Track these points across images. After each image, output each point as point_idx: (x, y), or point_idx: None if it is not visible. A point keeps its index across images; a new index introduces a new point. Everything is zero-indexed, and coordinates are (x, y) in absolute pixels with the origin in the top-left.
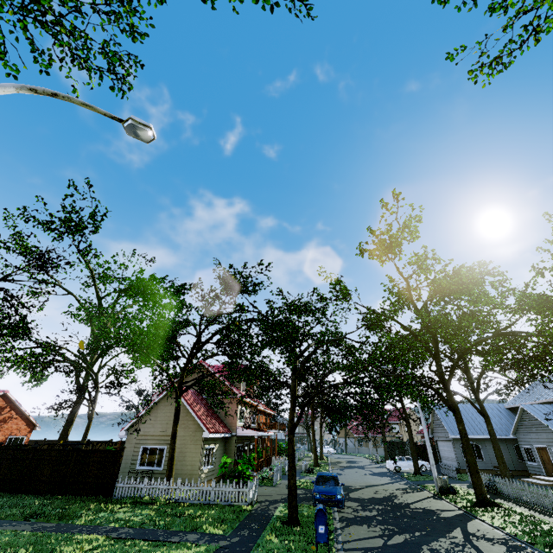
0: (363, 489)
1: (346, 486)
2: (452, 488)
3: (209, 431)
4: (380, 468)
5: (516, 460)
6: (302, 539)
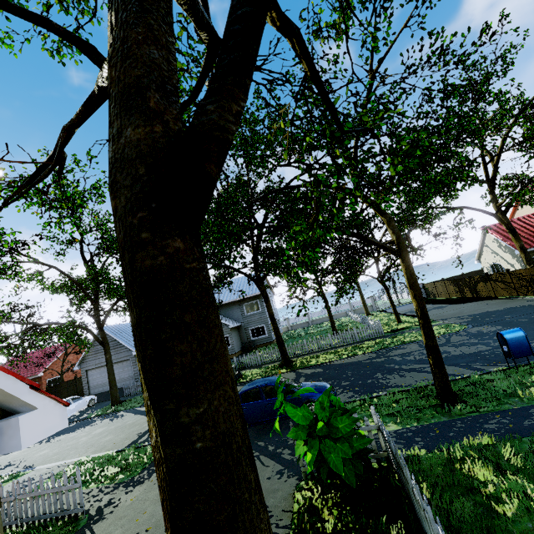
0: None
1: (148, 434)
2: (241, 372)
3: (52, 399)
4: None
5: None
6: (504, 378)
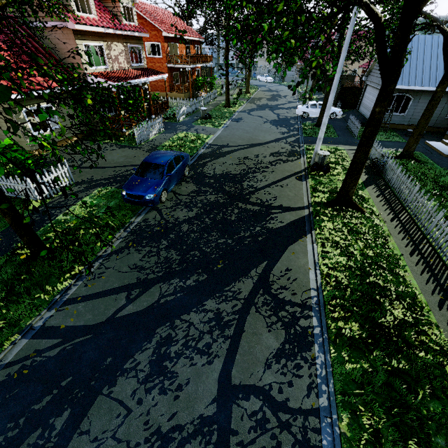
0: (233, 153)
1: (220, 147)
2: (326, 167)
3: None
4: (292, 110)
5: (443, 117)
6: None
